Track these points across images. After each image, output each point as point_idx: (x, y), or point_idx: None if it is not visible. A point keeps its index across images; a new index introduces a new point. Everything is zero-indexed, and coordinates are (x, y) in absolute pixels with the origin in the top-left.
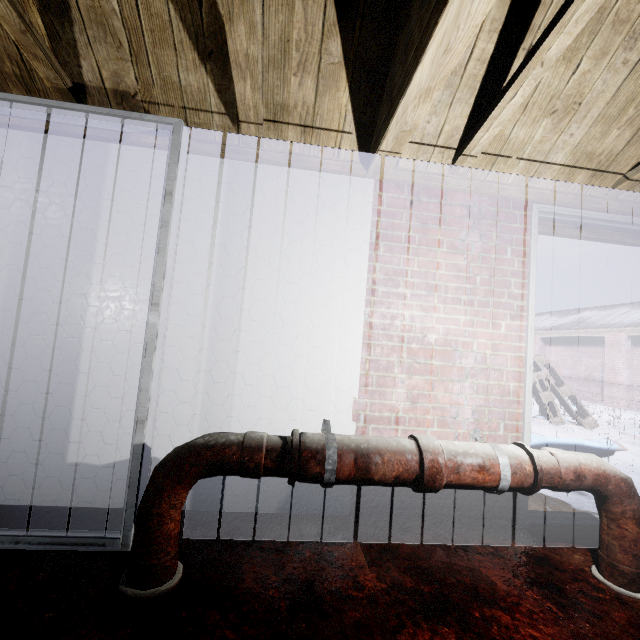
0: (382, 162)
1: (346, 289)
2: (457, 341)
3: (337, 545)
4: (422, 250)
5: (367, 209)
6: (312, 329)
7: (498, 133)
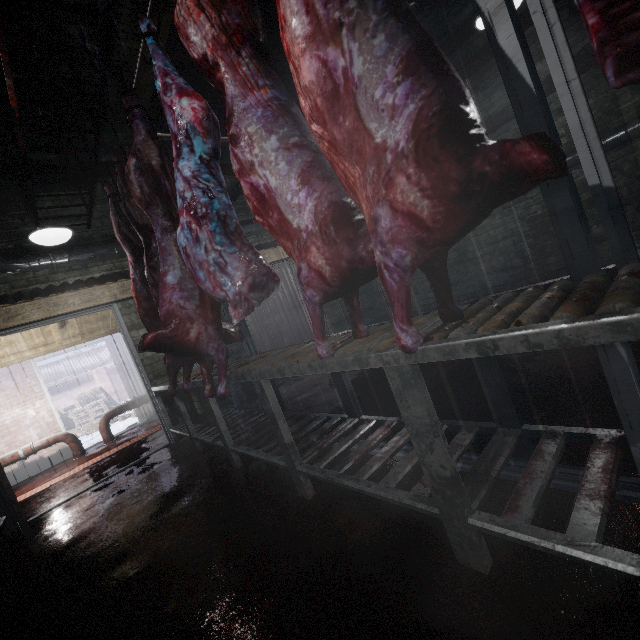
0: None
1: None
2: (20, 418)
3: None
4: None
5: None
6: None
7: None
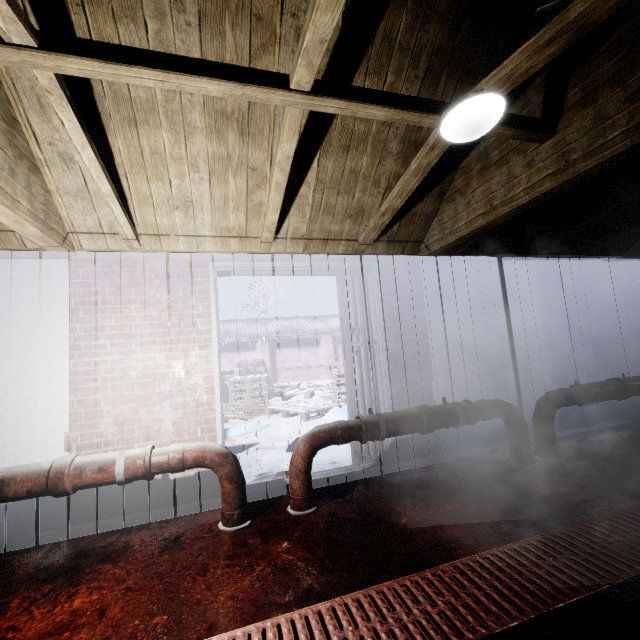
0: (56, 251)
1: (50, 348)
2: (155, 373)
3: (27, 552)
4: (118, 308)
5: (65, 283)
6: (20, 385)
7: (147, 222)
